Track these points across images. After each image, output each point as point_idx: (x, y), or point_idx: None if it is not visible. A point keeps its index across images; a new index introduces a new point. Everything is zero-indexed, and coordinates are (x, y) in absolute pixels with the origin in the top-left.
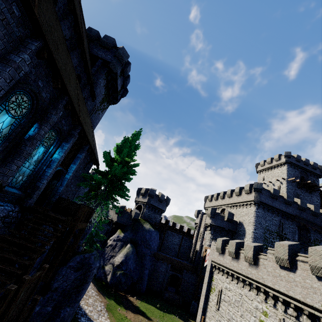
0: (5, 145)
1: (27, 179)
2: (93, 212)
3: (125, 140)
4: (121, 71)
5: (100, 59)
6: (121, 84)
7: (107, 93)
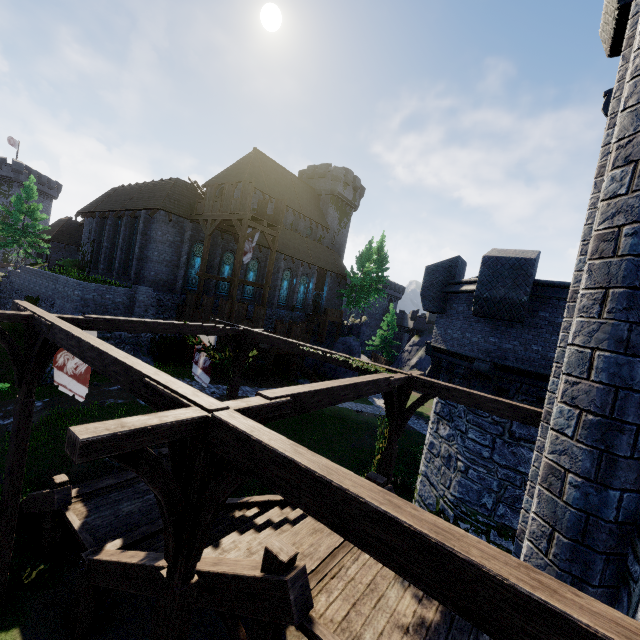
0: (289, 291)
1: (303, 302)
2: (342, 312)
3: (359, 253)
4: (343, 185)
5: (323, 191)
6: (351, 192)
7: (341, 211)
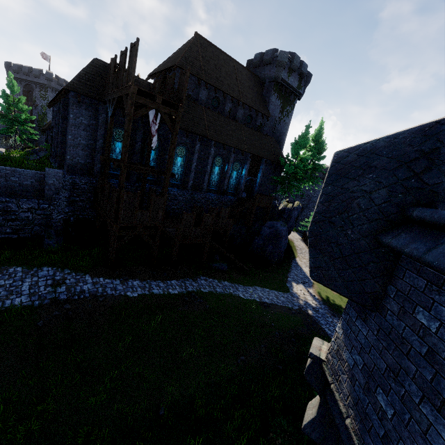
0: (220, 176)
1: (235, 186)
2: (272, 198)
3: (295, 141)
4: (288, 72)
5: (267, 78)
6: (296, 79)
7: (284, 99)
